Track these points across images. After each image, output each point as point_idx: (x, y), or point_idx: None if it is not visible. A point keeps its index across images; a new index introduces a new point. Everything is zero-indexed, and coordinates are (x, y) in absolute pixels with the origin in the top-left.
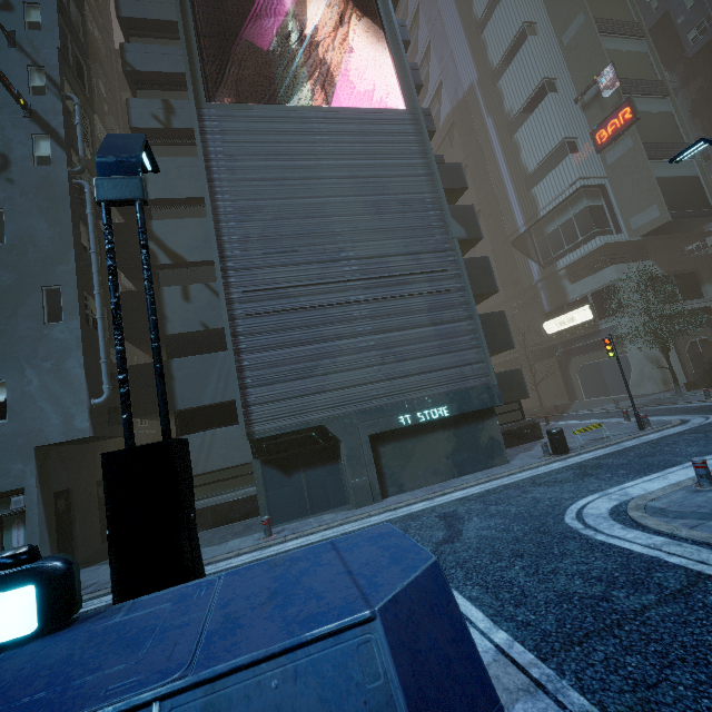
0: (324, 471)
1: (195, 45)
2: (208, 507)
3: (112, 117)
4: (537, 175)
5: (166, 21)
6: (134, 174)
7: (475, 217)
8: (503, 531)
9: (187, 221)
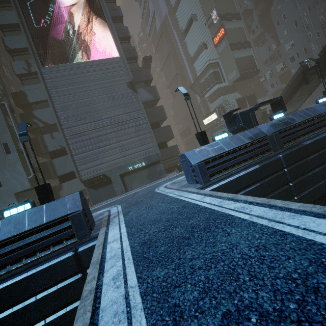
0: (108, 187)
1: (32, 43)
2: None
3: (3, 55)
4: (194, 58)
5: (17, 23)
6: (26, 135)
7: (156, 90)
8: (142, 193)
9: (46, 109)
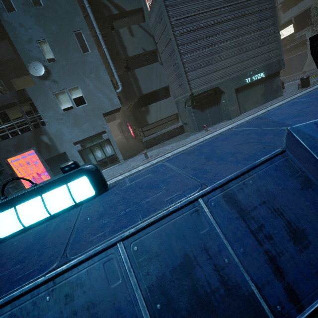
0: (214, 108)
1: None
2: (165, 132)
3: None
4: None
5: None
6: None
7: None
8: None
9: None
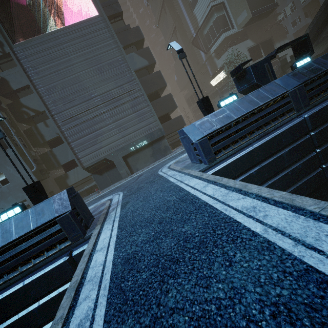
0: (112, 171)
1: None
2: (84, 190)
3: None
4: (194, 2)
5: None
6: None
7: (150, 52)
8: (145, 176)
9: (33, 95)
